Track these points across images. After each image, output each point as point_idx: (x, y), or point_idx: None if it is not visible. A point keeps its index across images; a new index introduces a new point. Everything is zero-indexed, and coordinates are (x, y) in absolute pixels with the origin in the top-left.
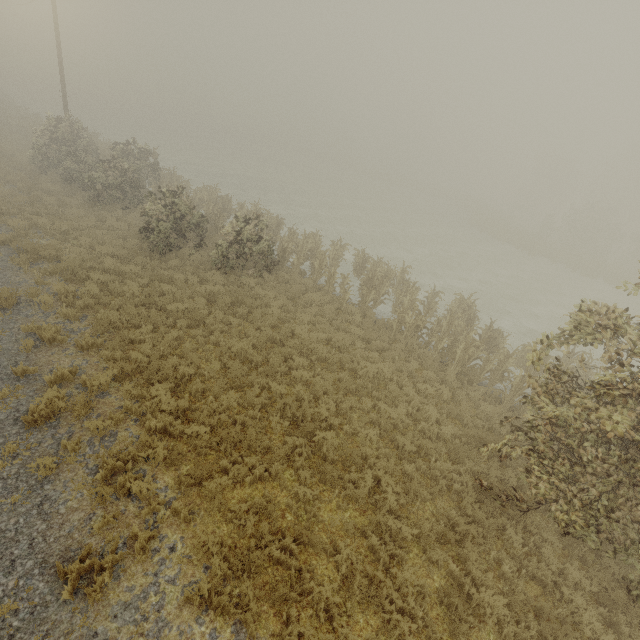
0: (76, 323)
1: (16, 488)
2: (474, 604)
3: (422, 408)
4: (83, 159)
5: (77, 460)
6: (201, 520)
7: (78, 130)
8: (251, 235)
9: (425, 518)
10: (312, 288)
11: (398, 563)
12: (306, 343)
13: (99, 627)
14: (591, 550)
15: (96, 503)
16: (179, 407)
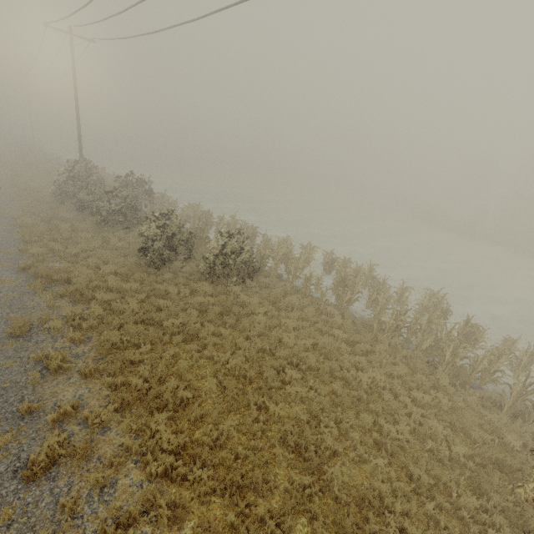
0: (81, 346)
1: None
2: None
3: (423, 421)
4: (93, 191)
5: (74, 524)
6: None
7: (90, 168)
8: (234, 247)
9: None
10: (290, 290)
11: None
12: (295, 352)
13: None
14: None
15: None
16: (179, 443)
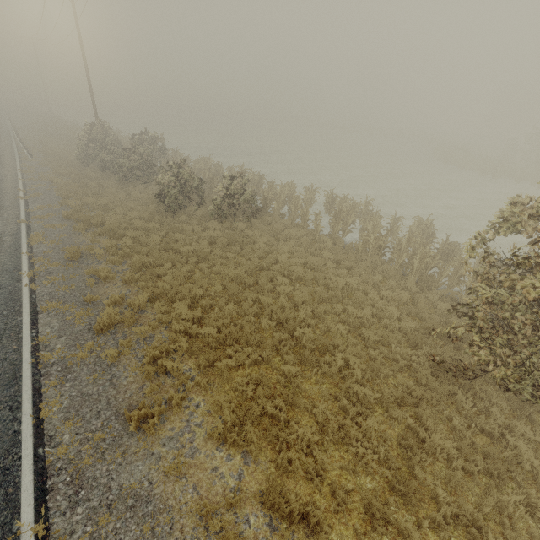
0: (120, 266)
1: (95, 370)
2: (426, 444)
3: (385, 309)
4: (112, 151)
5: (130, 353)
6: (215, 389)
7: (106, 130)
8: (238, 189)
9: (388, 389)
10: (290, 226)
11: (365, 419)
12: (286, 267)
13: (155, 450)
14: (537, 410)
15: (145, 378)
16: (194, 316)
